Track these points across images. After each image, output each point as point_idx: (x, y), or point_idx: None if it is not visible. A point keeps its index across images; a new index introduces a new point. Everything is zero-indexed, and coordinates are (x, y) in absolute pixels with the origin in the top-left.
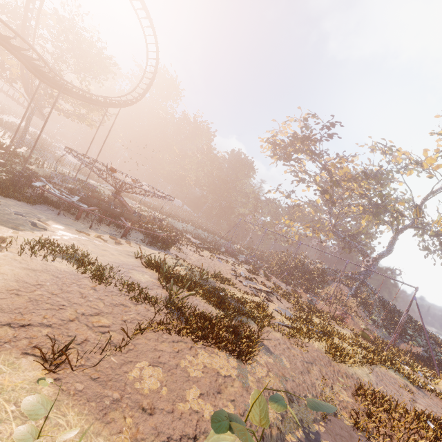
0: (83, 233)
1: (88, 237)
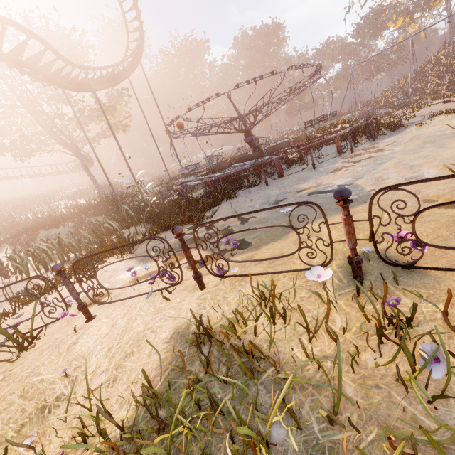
0: (345, 168)
1: (367, 163)
